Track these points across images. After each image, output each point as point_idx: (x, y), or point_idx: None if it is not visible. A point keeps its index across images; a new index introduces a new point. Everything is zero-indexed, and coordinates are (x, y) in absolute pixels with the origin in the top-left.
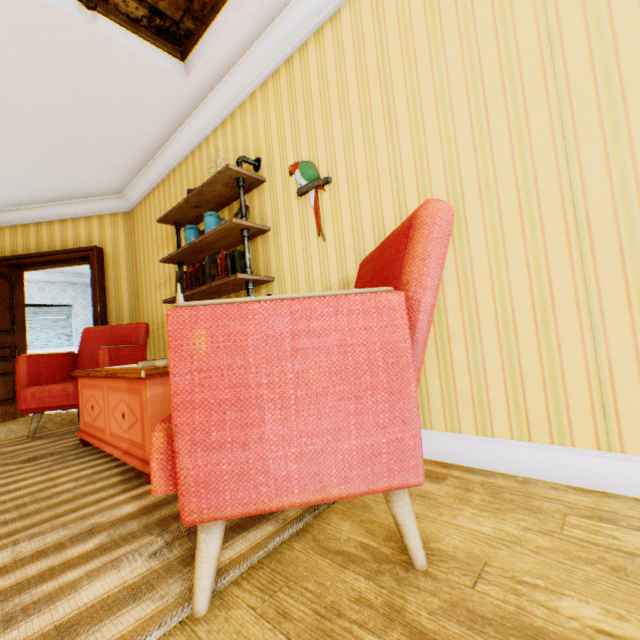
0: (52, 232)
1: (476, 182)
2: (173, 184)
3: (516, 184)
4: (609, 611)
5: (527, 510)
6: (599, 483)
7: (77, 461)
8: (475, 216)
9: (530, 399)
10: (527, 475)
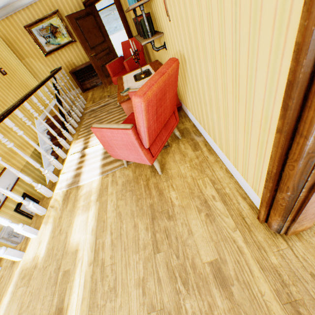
0: None
1: (206, 17)
2: None
3: (219, 32)
4: (177, 197)
5: (200, 171)
6: (232, 173)
7: None
8: (208, 45)
9: (222, 141)
10: (221, 159)
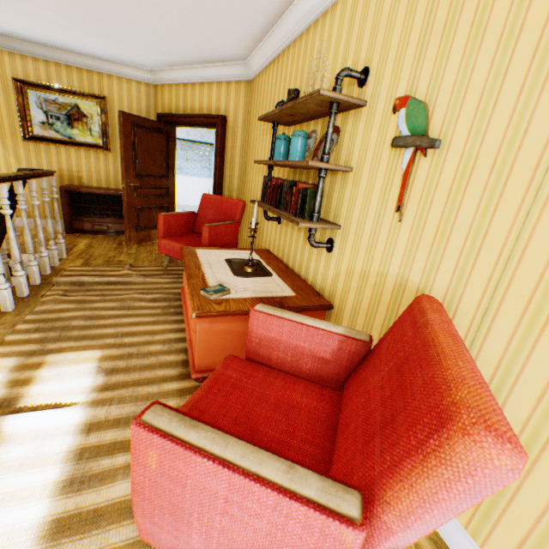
0: (193, 94)
1: None
2: (285, 65)
3: None
4: None
5: None
6: None
7: (173, 318)
8: None
9: None
10: None
